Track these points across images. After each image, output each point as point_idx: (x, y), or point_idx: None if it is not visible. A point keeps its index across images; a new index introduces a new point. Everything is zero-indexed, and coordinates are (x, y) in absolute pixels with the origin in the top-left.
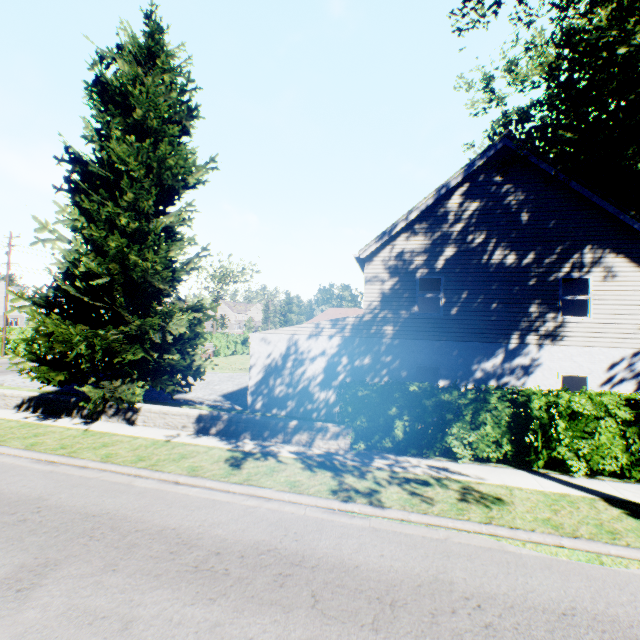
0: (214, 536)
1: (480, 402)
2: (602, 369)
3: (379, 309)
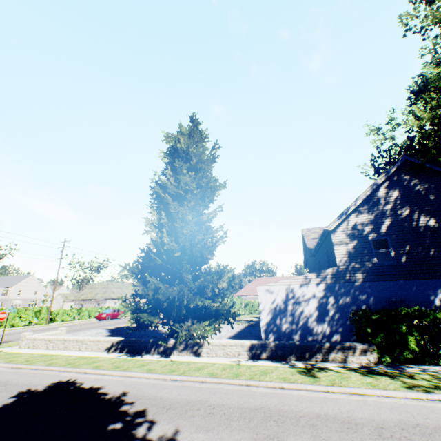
0: (361, 417)
1: None
2: None
3: (348, 262)
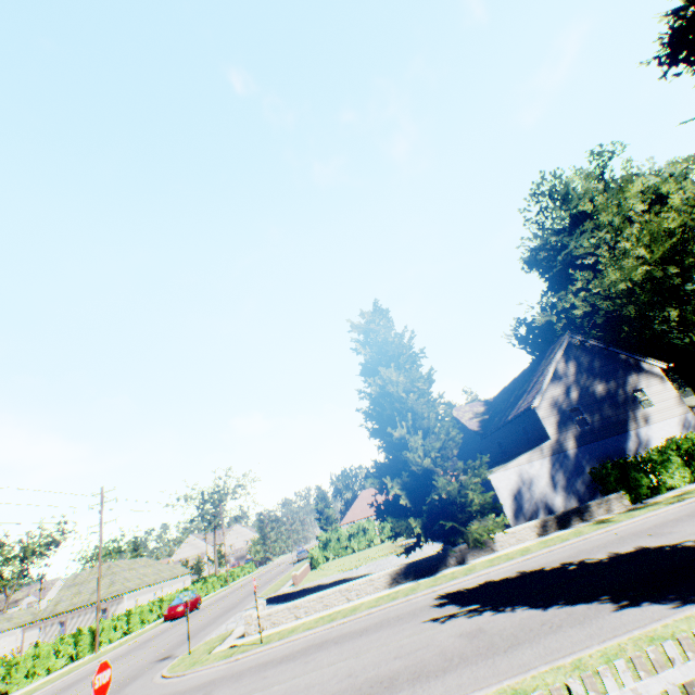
0: (673, 517)
1: (662, 455)
2: (677, 429)
3: (558, 433)
